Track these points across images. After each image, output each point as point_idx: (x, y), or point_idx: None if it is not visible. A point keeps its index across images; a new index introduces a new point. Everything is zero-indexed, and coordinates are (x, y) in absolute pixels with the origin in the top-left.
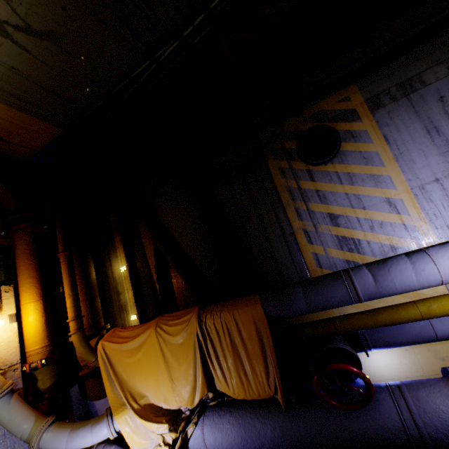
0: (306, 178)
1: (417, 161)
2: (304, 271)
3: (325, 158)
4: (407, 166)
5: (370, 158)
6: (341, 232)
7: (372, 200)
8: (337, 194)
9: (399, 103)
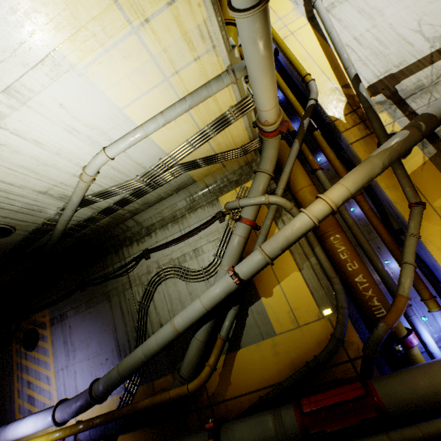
0: (24, 357)
1: (59, 357)
2: (14, 414)
3: (30, 349)
4: (56, 359)
5: (46, 351)
6: (30, 392)
7: (43, 376)
8: (33, 369)
9: (59, 324)
